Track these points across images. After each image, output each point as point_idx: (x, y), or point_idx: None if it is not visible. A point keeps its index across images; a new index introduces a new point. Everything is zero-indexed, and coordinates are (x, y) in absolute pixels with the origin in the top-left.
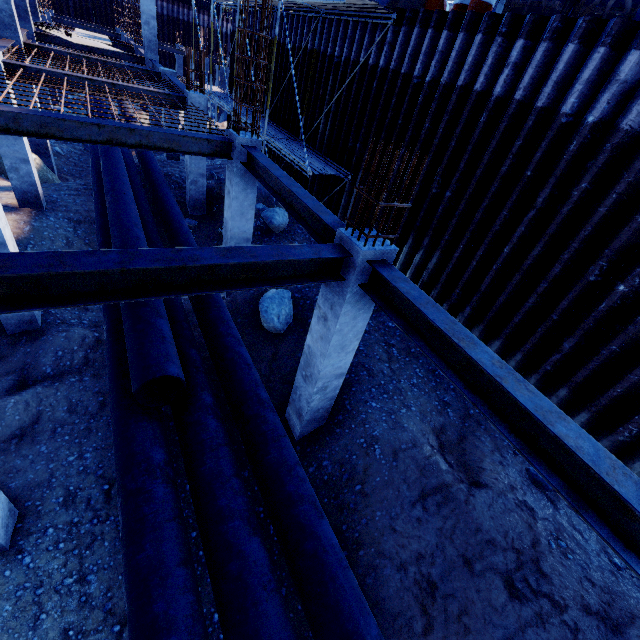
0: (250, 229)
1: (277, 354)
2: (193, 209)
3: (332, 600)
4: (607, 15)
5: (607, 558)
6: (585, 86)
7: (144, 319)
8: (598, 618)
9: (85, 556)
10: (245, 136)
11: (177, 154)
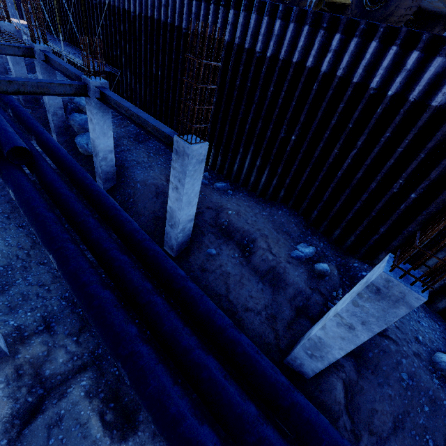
0: (60, 101)
1: (91, 163)
2: (26, 102)
3: (103, 202)
4: None
5: (220, 196)
6: (186, 16)
7: (3, 131)
8: (211, 209)
9: (3, 234)
10: (40, 45)
11: (5, 69)
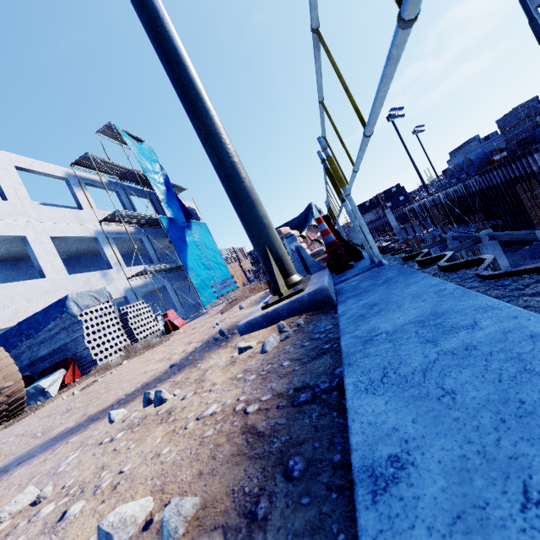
0: (465, 257)
1: None
2: None
3: None
4: (533, 142)
5: None
6: (533, 164)
7: None
8: None
9: None
10: (448, 234)
11: None
